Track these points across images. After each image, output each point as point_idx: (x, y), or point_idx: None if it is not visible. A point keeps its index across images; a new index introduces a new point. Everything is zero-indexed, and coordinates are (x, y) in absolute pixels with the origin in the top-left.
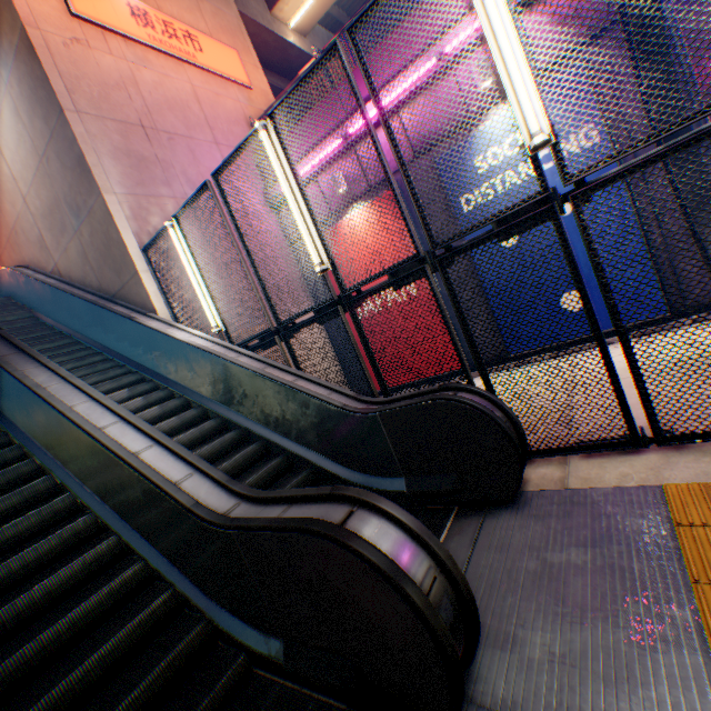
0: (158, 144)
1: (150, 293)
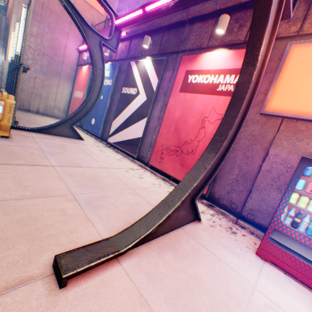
0: (45, 12)
1: (9, 44)
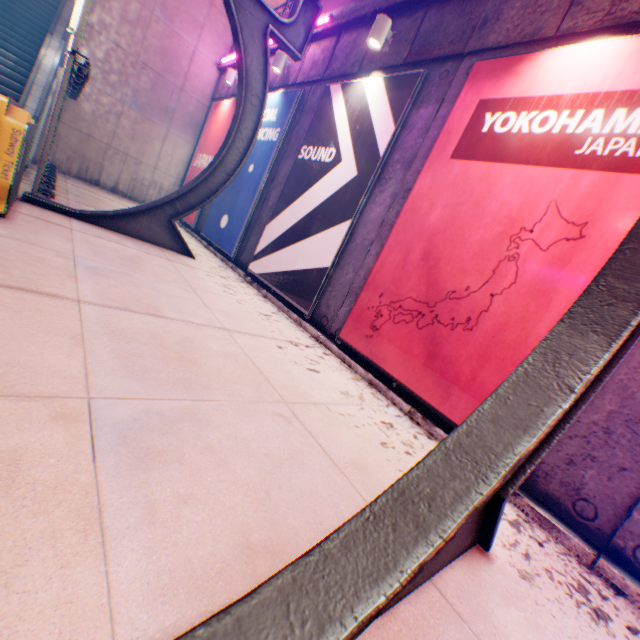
0: None
1: None
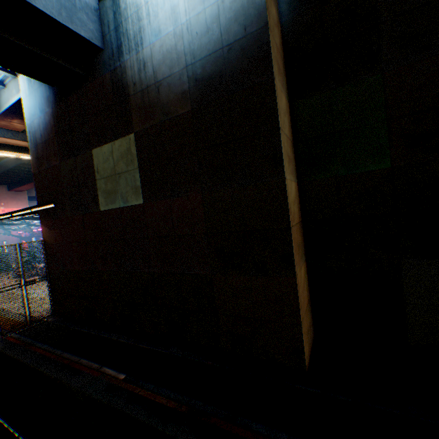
0: None
1: None
